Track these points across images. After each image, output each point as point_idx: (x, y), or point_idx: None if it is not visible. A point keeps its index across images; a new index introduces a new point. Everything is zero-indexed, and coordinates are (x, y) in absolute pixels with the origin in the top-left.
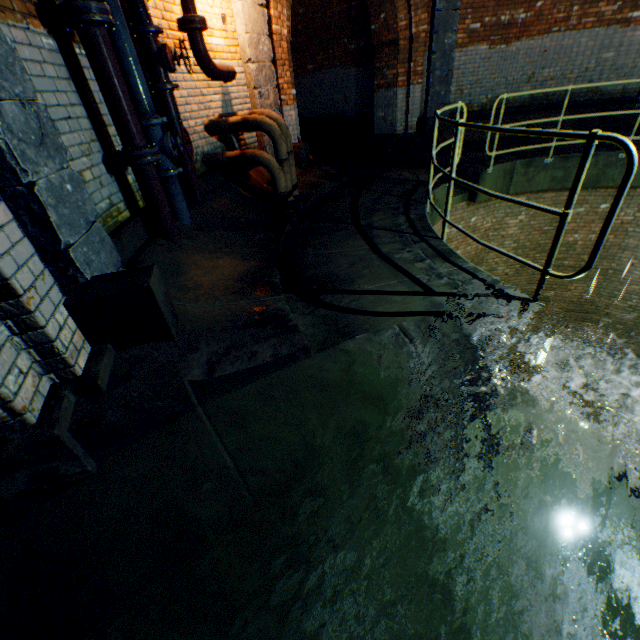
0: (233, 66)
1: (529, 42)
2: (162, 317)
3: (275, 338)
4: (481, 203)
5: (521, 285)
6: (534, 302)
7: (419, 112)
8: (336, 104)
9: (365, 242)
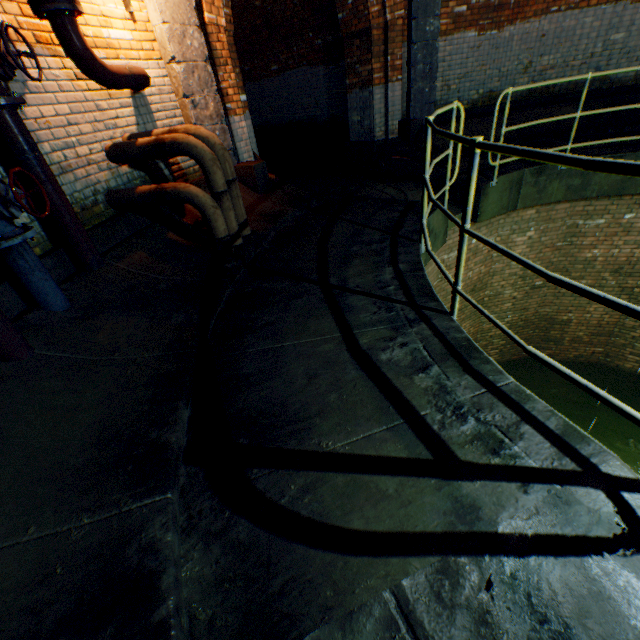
0: (150, 68)
1: (524, 25)
2: None
3: None
4: (483, 221)
5: (531, 308)
6: None
7: (401, 113)
8: (306, 108)
9: (335, 322)
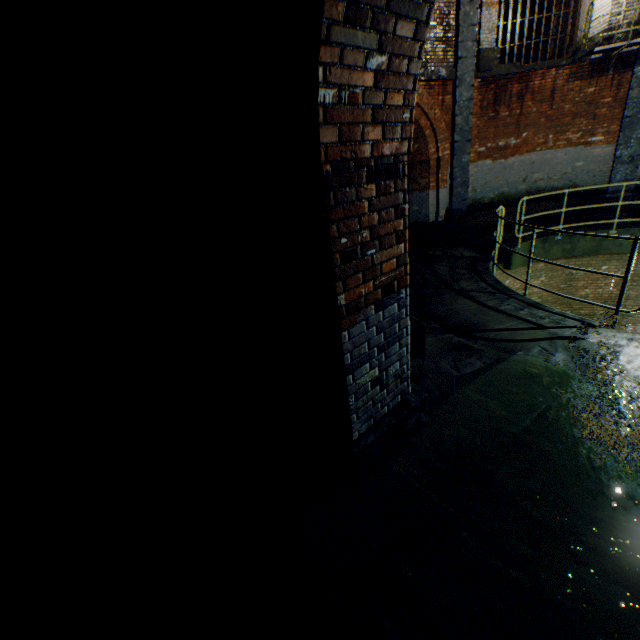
0: None
1: (520, 157)
2: (423, 343)
3: (474, 355)
4: (511, 270)
5: None
6: (611, 329)
7: (446, 206)
8: None
9: (470, 300)
